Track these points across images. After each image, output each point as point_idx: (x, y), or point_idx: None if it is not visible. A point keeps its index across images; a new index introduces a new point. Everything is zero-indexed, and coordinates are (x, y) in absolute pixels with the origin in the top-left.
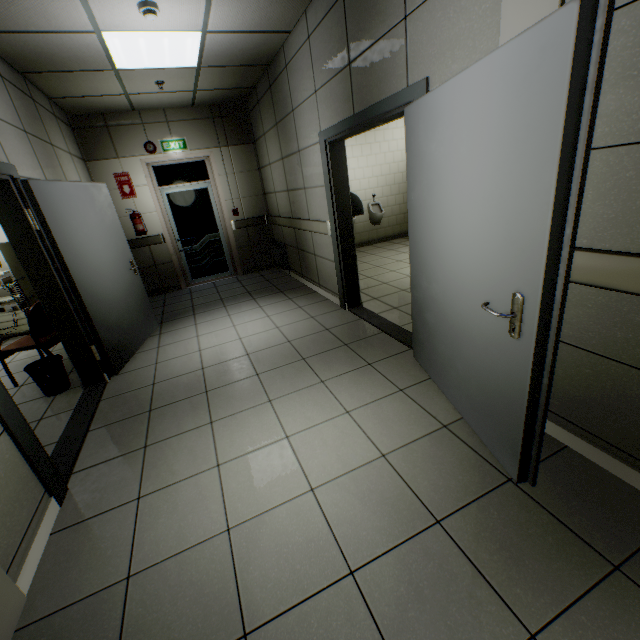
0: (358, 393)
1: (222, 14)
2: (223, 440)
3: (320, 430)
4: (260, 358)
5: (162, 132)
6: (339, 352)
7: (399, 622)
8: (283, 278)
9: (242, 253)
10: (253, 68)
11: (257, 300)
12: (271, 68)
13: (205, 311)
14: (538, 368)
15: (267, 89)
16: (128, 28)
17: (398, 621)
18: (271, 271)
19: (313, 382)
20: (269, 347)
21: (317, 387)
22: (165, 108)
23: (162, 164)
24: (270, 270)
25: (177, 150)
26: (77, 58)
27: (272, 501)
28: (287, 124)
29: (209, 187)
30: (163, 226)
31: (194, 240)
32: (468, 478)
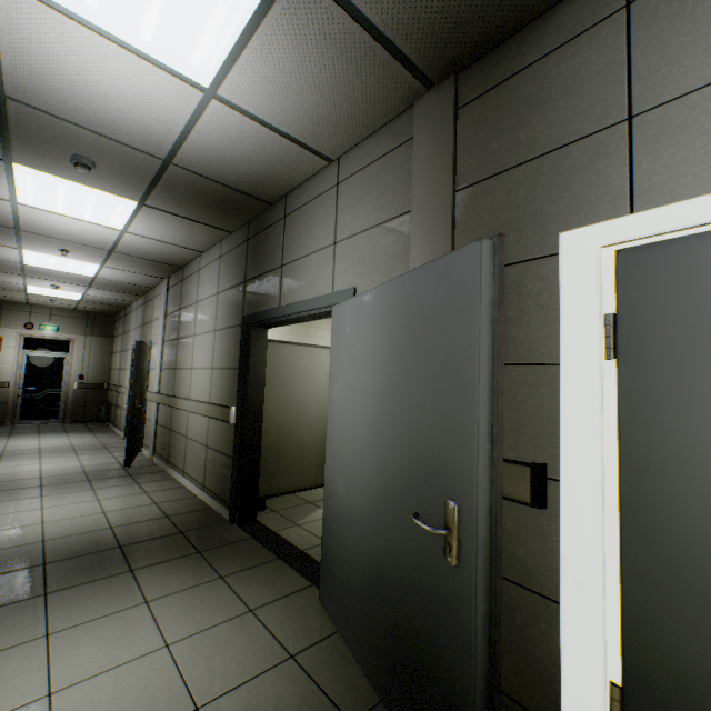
0: (92, 457)
1: (95, 293)
2: (4, 464)
3: (60, 462)
4: (48, 449)
5: (44, 319)
6: (99, 449)
7: (50, 480)
8: (102, 427)
9: (76, 407)
10: (117, 306)
11: (69, 433)
12: (127, 309)
13: (21, 435)
14: (131, 421)
15: (124, 316)
16: (43, 287)
17: (50, 480)
18: (97, 423)
19: (72, 455)
20: (58, 447)
21: (73, 456)
22: (53, 307)
23: (34, 336)
24: (97, 423)
25: (51, 331)
26: (7, 287)
27: (20, 471)
28: (127, 336)
29: (67, 357)
30: (14, 375)
31: (37, 390)
32: (110, 468)
